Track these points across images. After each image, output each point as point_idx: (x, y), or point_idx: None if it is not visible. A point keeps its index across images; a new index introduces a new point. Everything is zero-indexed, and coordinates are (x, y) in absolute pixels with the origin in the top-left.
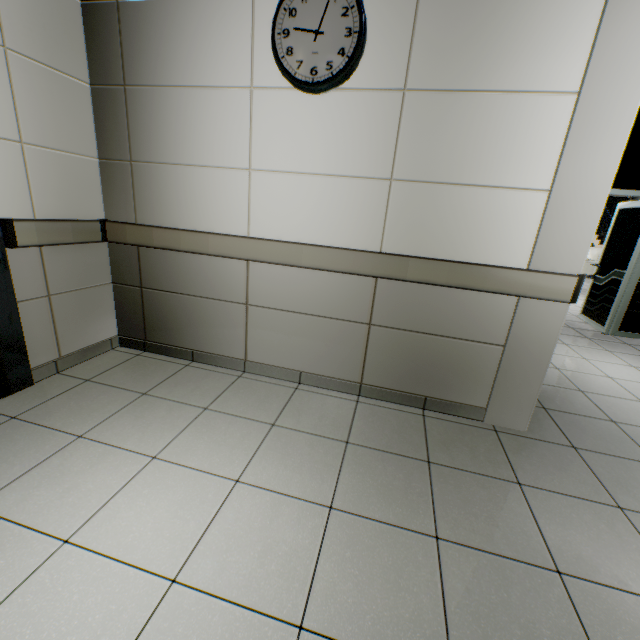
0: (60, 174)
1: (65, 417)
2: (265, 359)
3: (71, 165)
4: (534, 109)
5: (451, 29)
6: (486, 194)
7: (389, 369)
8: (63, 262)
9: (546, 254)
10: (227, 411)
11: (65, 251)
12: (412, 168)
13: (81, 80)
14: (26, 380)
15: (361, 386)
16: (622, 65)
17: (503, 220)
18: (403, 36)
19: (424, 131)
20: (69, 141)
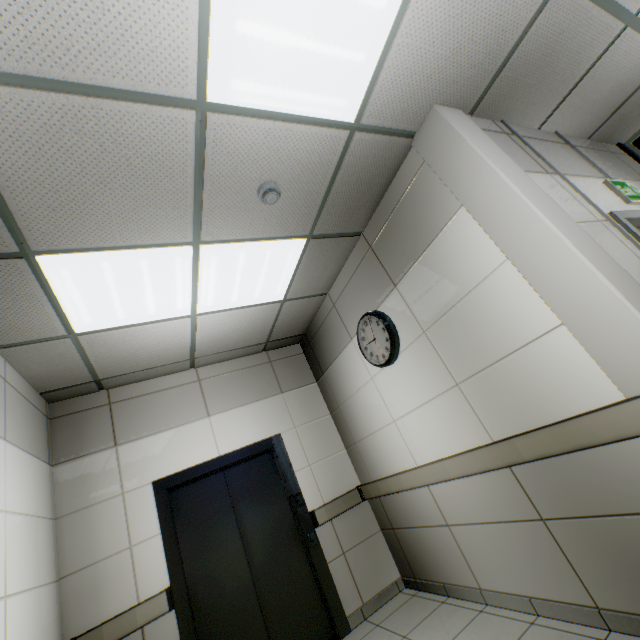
0: (329, 470)
1: None
2: (492, 584)
3: (333, 462)
4: (493, 286)
5: (419, 290)
6: (520, 356)
7: (610, 578)
8: (345, 525)
9: (625, 374)
10: None
11: (344, 517)
12: (461, 369)
13: (326, 415)
14: (345, 626)
15: (599, 612)
16: (514, 226)
17: (554, 366)
18: (405, 310)
19: (449, 344)
20: (329, 449)
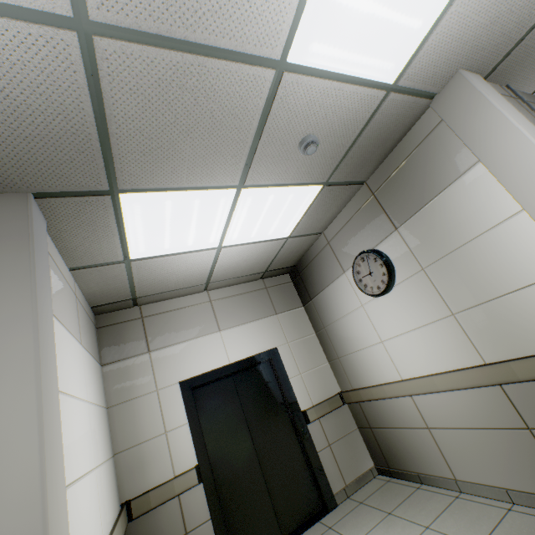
0: (316, 379)
1: (349, 528)
2: (468, 477)
3: (319, 372)
4: (503, 233)
5: (422, 233)
6: (525, 293)
7: None
8: (330, 423)
9: None
10: (442, 530)
11: (329, 416)
12: (459, 302)
13: (311, 334)
14: (333, 502)
15: None
16: (534, 181)
17: None
18: (404, 250)
19: (449, 280)
20: (315, 362)
